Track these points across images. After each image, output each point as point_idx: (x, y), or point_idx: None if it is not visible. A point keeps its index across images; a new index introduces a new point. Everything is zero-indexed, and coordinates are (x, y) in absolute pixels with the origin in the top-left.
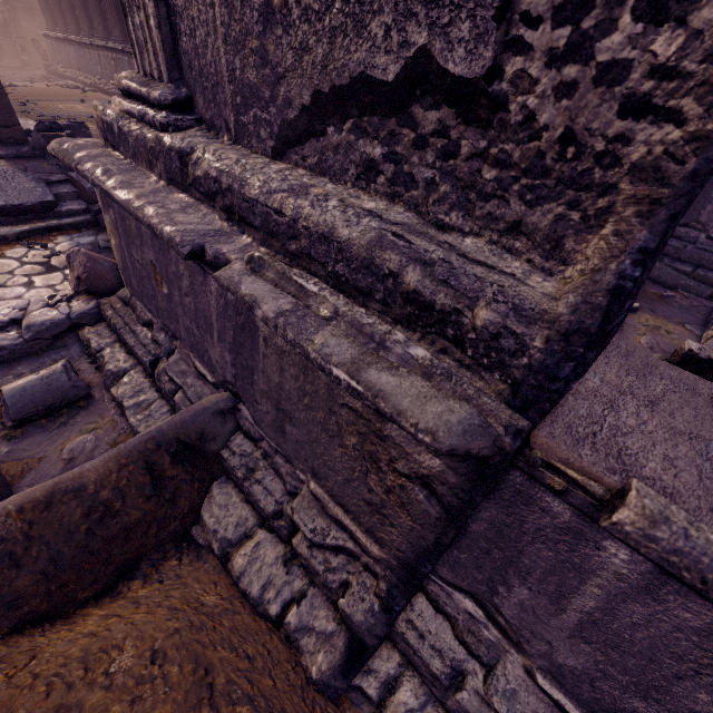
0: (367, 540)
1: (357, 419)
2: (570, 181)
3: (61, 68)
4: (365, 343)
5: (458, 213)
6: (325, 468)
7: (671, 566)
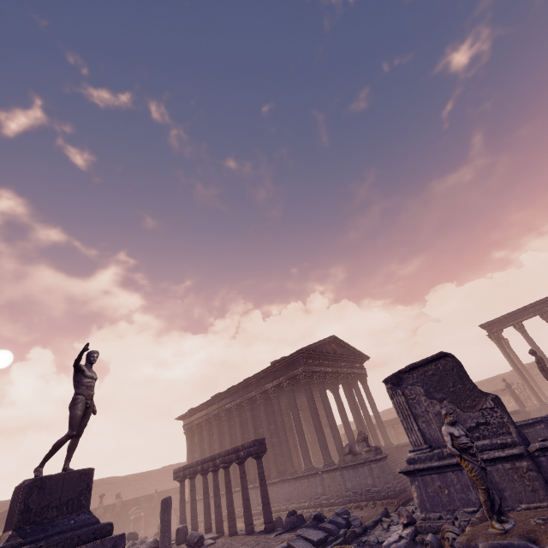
0: (542, 504)
1: (512, 470)
2: (502, 425)
3: None
4: (501, 451)
5: (495, 435)
6: (519, 495)
7: (543, 446)
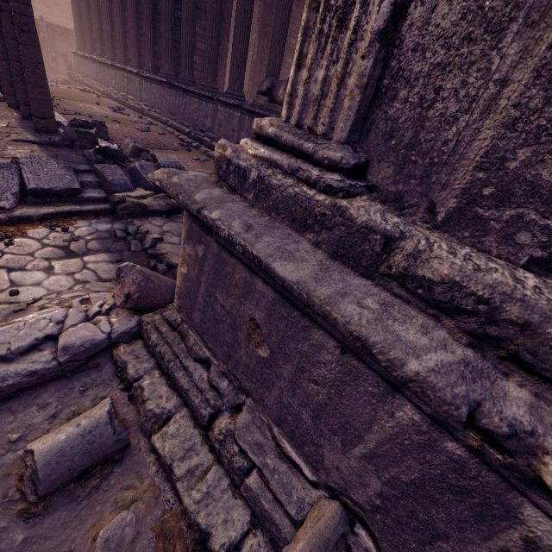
0: None
1: None
2: None
3: (81, 77)
4: None
5: None
6: None
7: None
